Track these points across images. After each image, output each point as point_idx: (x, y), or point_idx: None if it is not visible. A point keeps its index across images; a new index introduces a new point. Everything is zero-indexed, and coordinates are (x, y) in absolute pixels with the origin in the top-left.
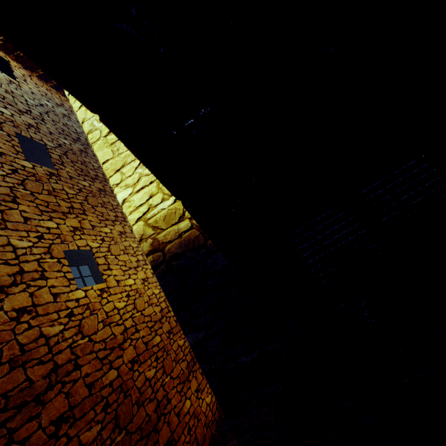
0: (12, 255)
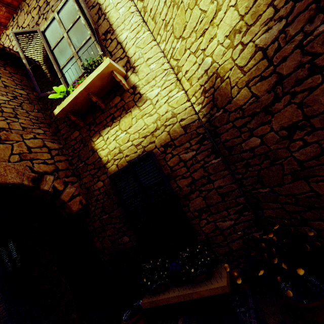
0: None
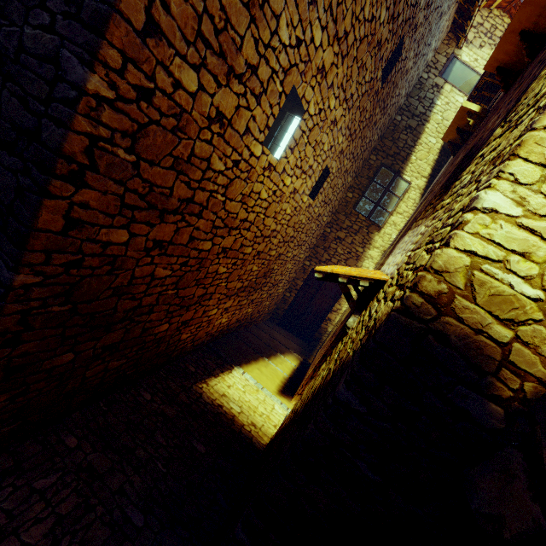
0: (267, 37)
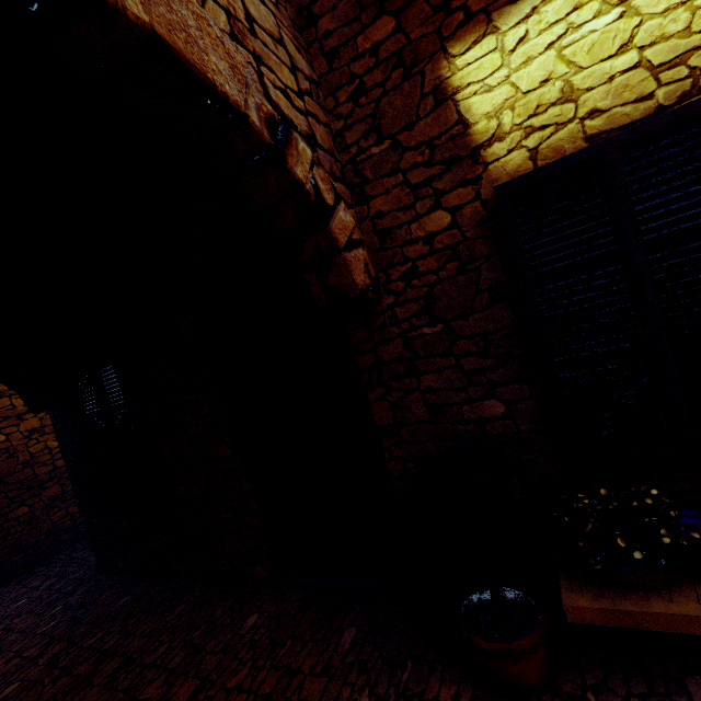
0: None
